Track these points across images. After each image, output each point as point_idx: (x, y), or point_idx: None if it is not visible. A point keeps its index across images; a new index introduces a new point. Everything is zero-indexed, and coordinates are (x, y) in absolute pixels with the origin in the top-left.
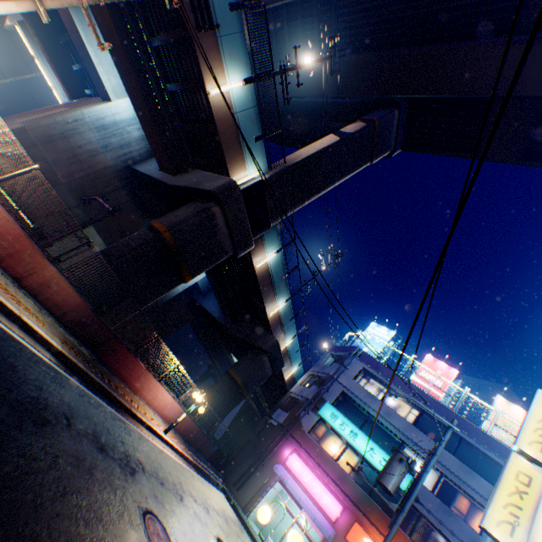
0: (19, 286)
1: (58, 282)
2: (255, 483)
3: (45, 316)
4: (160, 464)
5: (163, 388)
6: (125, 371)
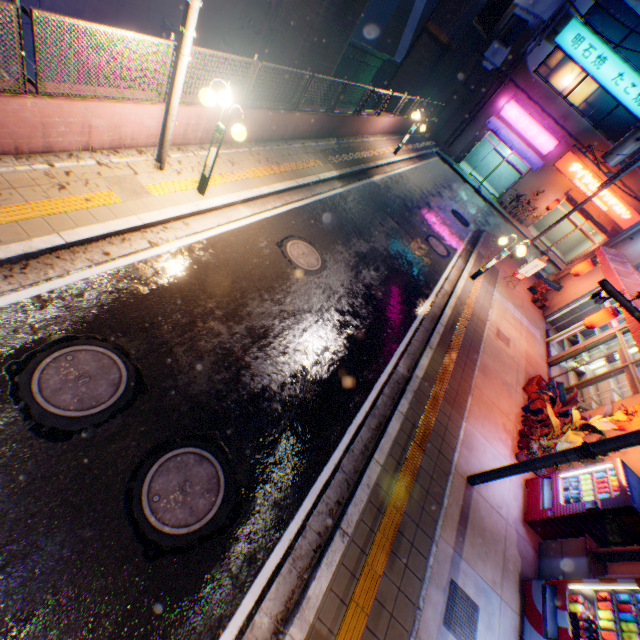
0: (286, 145)
1: (300, 121)
2: (465, 139)
3: (308, 151)
4: (409, 193)
5: (380, 120)
6: (353, 131)
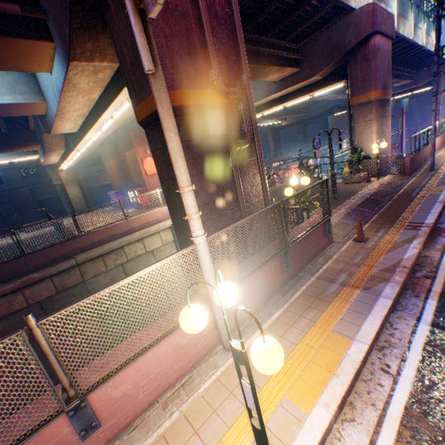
0: None
1: None
2: None
3: None
4: None
5: None
6: None
